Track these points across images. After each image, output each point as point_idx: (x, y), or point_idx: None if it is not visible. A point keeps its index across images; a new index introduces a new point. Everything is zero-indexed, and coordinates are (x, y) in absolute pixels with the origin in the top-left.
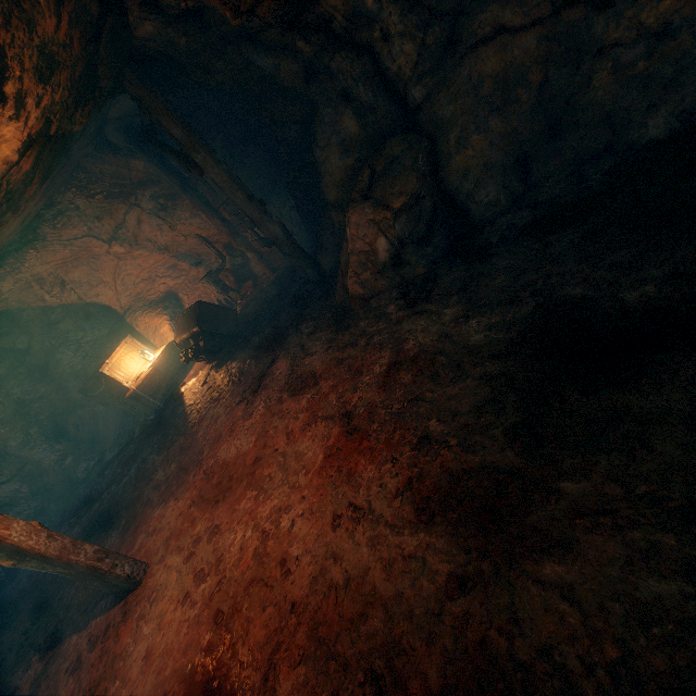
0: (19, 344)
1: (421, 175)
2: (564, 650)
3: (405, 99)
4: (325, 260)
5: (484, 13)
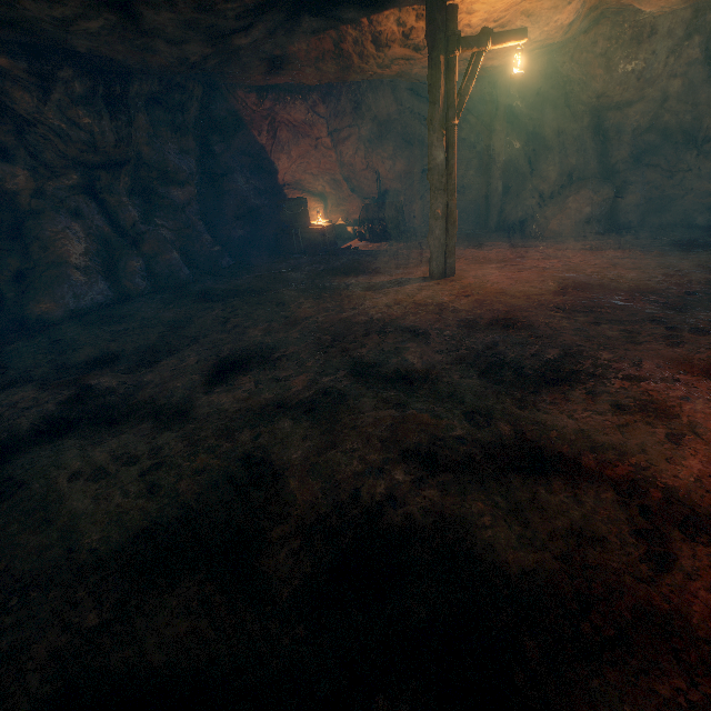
0: (218, 146)
1: (614, 194)
2: None
3: (610, 167)
4: (513, 217)
5: (655, 157)
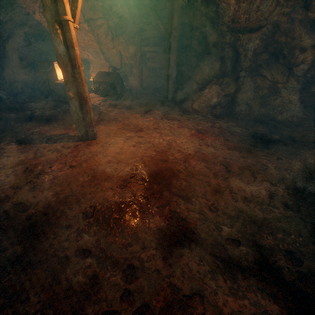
0: (1, 16)
1: (234, 91)
2: (267, 164)
3: (238, 72)
4: (180, 94)
5: (265, 70)
